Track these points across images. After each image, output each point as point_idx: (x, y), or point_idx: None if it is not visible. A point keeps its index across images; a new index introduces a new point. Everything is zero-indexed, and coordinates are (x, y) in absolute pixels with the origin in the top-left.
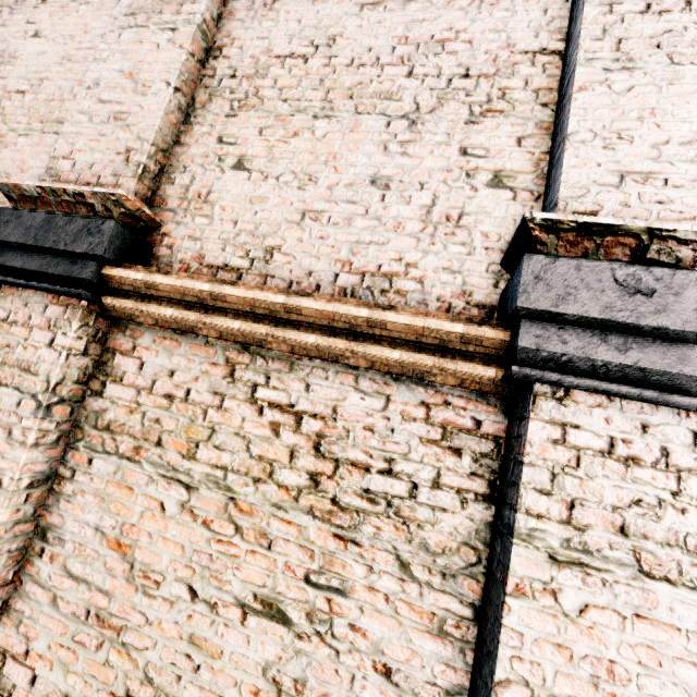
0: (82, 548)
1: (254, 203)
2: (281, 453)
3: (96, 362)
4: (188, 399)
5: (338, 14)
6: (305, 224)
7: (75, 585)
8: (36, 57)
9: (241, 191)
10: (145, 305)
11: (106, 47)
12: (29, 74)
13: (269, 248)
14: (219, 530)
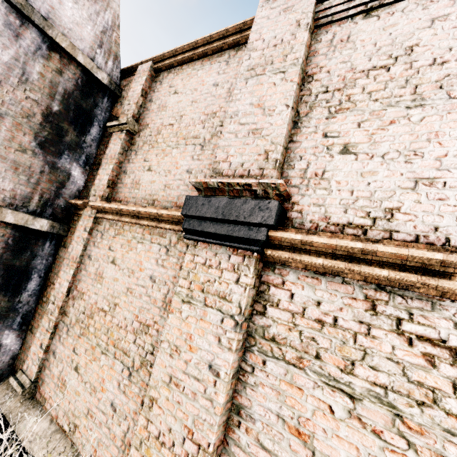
0: (268, 428)
1: (365, 176)
2: (441, 382)
3: (256, 291)
4: (336, 324)
5: (409, 31)
6: (419, 189)
7: (268, 456)
8: (177, 104)
9: (351, 168)
10: (298, 255)
11: (238, 92)
12: (174, 114)
13: (388, 210)
14: (390, 441)
